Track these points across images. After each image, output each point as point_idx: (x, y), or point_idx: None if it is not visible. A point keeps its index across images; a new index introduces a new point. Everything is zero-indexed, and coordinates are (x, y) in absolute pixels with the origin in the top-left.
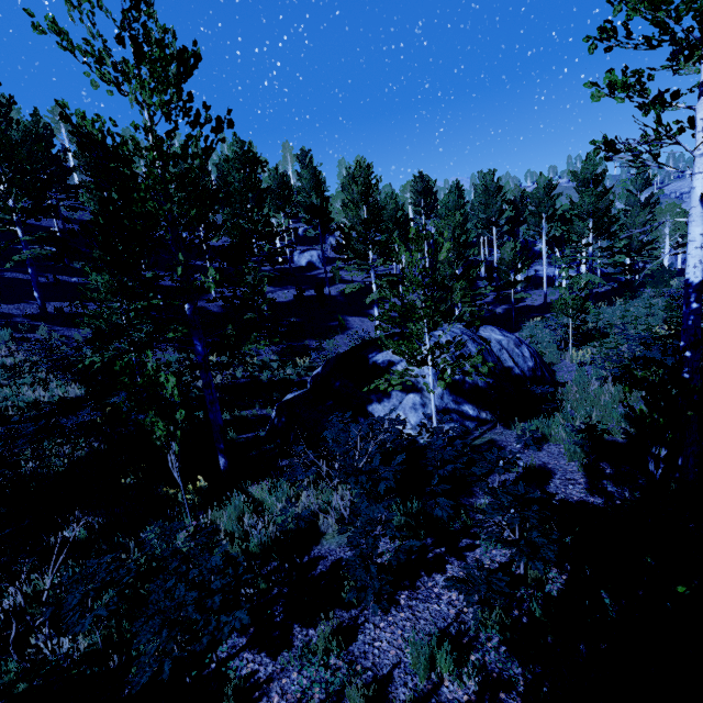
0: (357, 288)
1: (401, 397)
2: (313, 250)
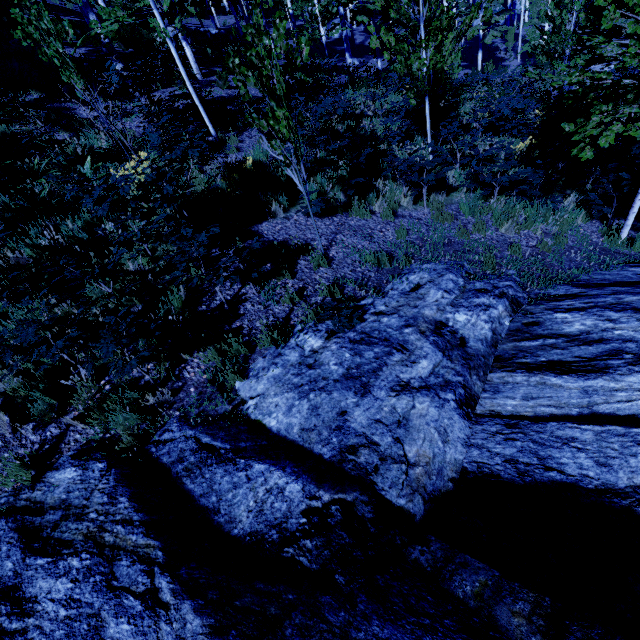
0: (477, 31)
1: None
2: (338, 18)
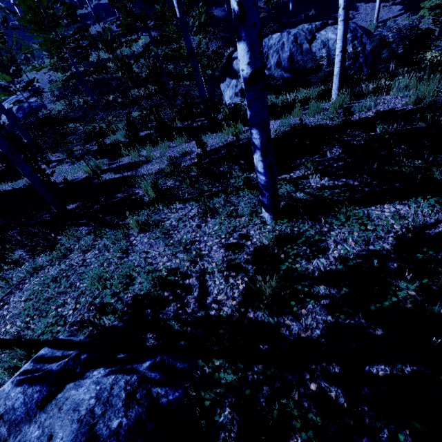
0: None
1: (230, 80)
2: None
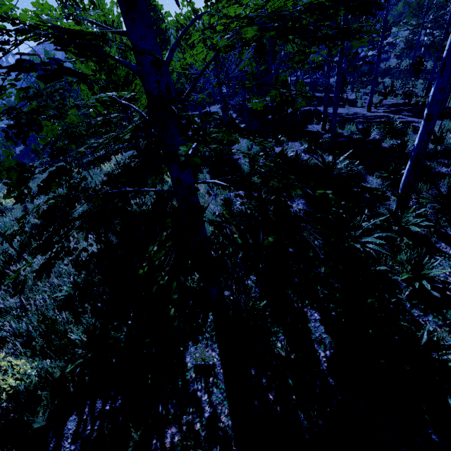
0: None
1: None
2: None
